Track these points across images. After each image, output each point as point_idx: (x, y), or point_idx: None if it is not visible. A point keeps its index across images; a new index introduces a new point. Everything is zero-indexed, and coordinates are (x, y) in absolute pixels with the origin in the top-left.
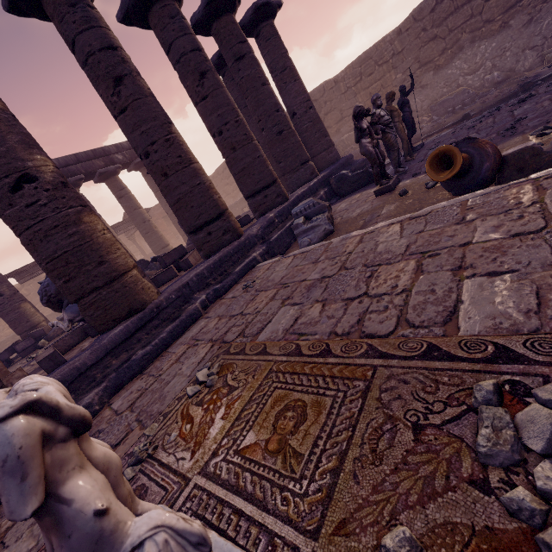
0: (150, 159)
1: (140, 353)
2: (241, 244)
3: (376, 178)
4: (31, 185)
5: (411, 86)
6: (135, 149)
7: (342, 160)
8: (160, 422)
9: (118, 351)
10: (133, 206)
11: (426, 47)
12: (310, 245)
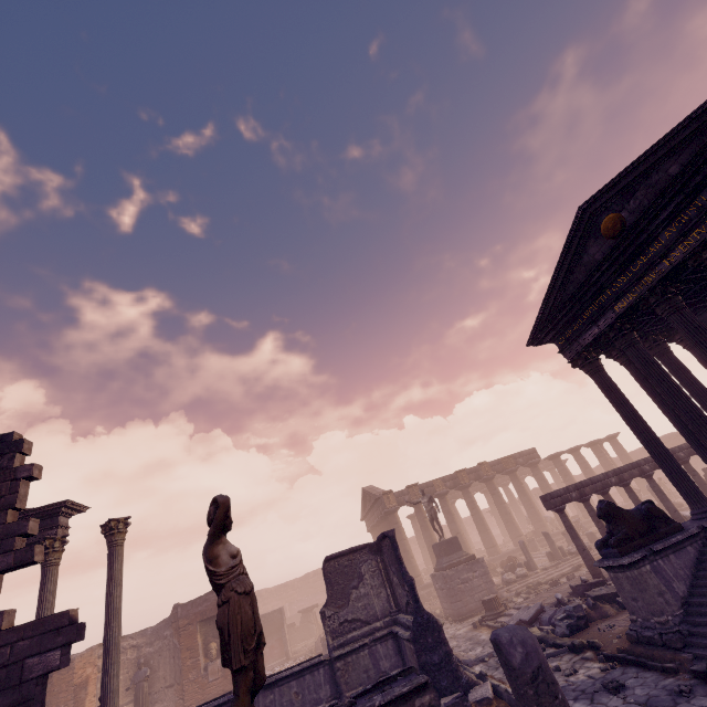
0: None
1: None
2: None
3: None
4: None
5: None
6: None
7: None
8: None
9: None
10: None
11: None
12: None
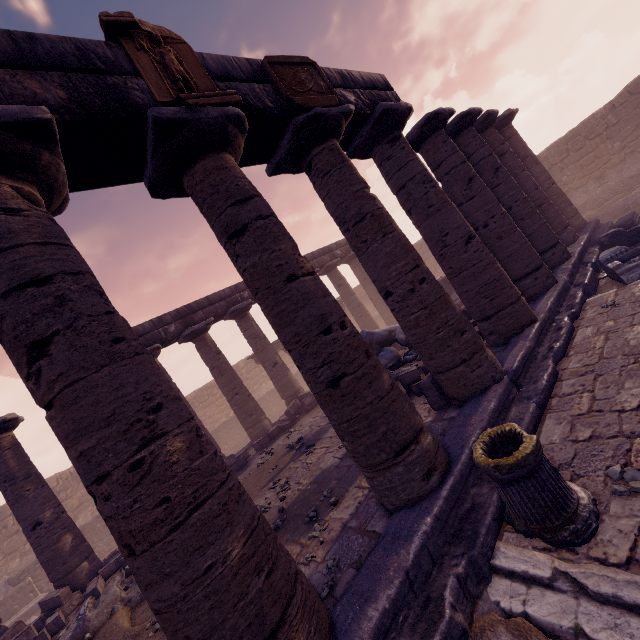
0: (488, 228)
1: (557, 344)
2: (563, 286)
3: None
4: (474, 240)
5: None
6: (474, 223)
7: (593, 224)
8: None
9: (537, 344)
10: (350, 293)
11: None
12: (639, 279)
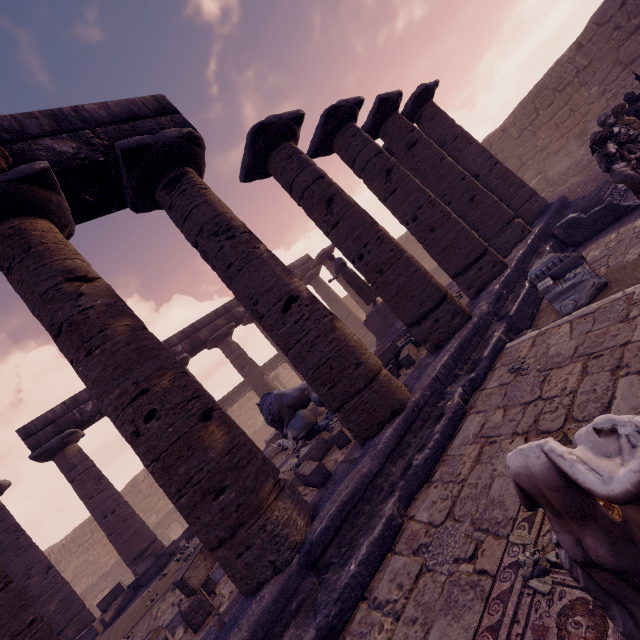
0: (364, 260)
1: (419, 457)
2: (475, 325)
3: None
4: (296, 303)
5: None
6: (348, 256)
7: (555, 206)
8: (528, 528)
9: (393, 457)
10: None
11: (627, 44)
12: (576, 308)
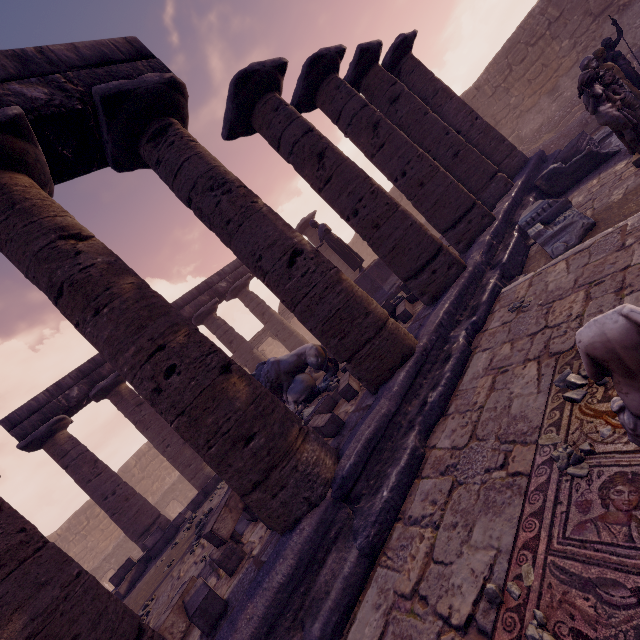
0: (359, 216)
1: (433, 395)
2: (471, 274)
3: (631, 145)
4: (301, 257)
5: (618, 34)
6: (342, 212)
7: (534, 160)
8: (555, 431)
9: (408, 398)
10: None
11: None
12: (567, 249)
